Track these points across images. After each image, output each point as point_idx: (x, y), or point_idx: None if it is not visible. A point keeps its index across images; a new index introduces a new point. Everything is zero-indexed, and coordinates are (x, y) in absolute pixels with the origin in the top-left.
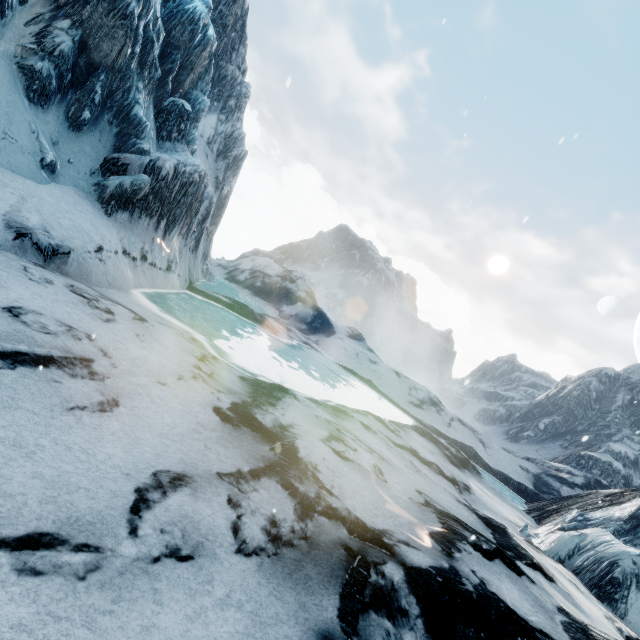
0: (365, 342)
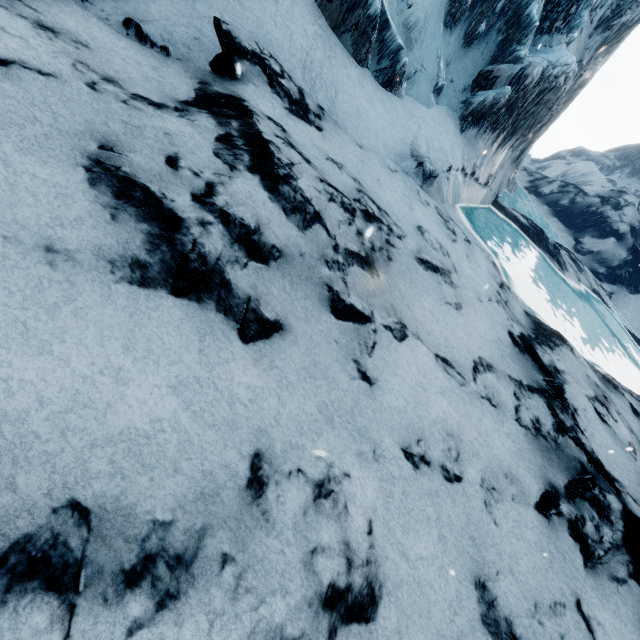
0: None
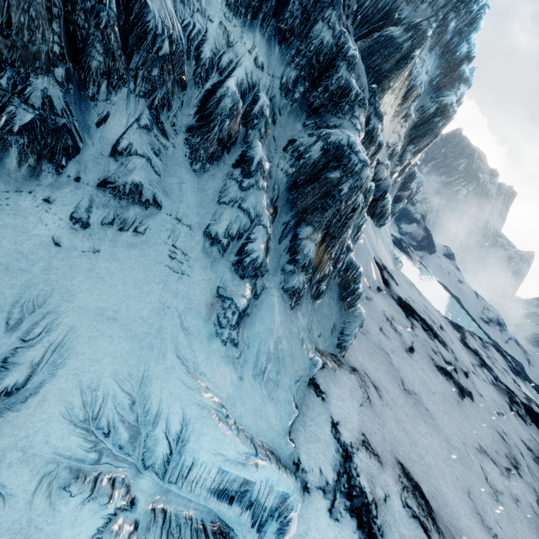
0: (455, 261)
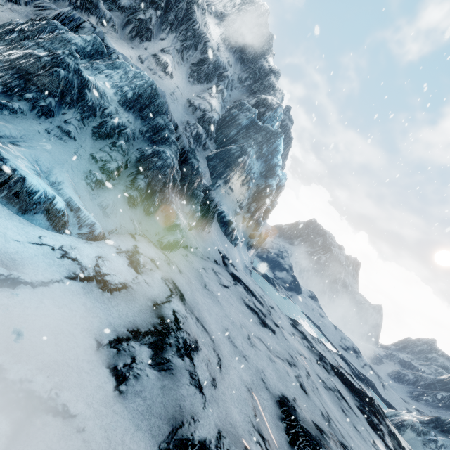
0: (318, 302)
